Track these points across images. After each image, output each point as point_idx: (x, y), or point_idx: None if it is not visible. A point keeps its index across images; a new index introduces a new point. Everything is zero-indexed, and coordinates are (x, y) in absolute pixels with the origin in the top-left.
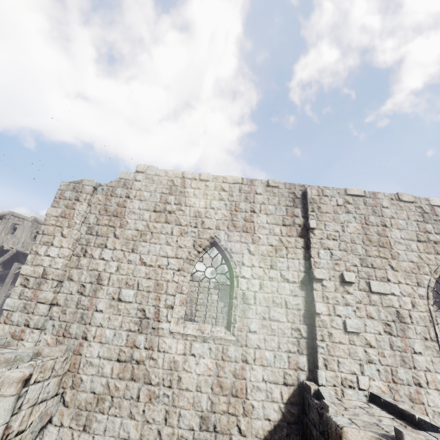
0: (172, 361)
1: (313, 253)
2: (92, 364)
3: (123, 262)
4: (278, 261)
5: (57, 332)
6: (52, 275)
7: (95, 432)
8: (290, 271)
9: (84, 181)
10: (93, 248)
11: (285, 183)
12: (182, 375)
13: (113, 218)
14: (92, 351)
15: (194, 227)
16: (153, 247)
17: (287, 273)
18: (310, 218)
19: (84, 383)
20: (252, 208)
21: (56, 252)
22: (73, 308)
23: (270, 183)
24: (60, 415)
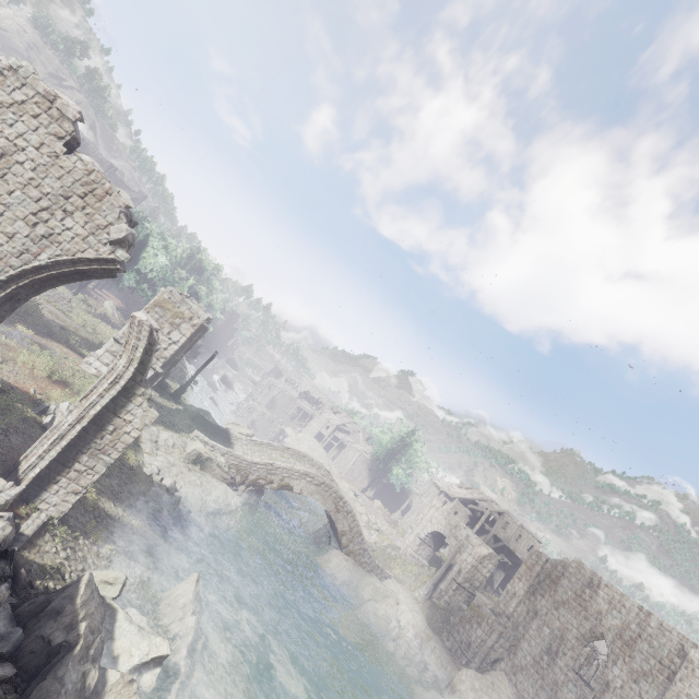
0: (555, 680)
1: (666, 694)
2: (522, 650)
3: (549, 611)
4: (641, 681)
5: (513, 624)
6: (517, 596)
7: (516, 679)
8: (646, 694)
9: (543, 554)
10: (537, 594)
11: (679, 633)
12: (558, 691)
13: (551, 583)
14: (524, 645)
15: (594, 619)
16: (567, 614)
17: (643, 694)
18: (679, 671)
19: (517, 655)
20: (639, 633)
21: (521, 586)
22: (522, 618)
23: (663, 624)
24: (506, 660)
